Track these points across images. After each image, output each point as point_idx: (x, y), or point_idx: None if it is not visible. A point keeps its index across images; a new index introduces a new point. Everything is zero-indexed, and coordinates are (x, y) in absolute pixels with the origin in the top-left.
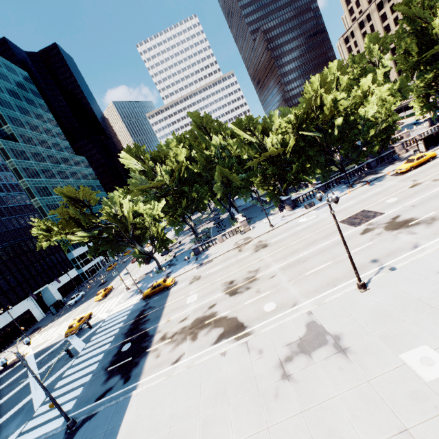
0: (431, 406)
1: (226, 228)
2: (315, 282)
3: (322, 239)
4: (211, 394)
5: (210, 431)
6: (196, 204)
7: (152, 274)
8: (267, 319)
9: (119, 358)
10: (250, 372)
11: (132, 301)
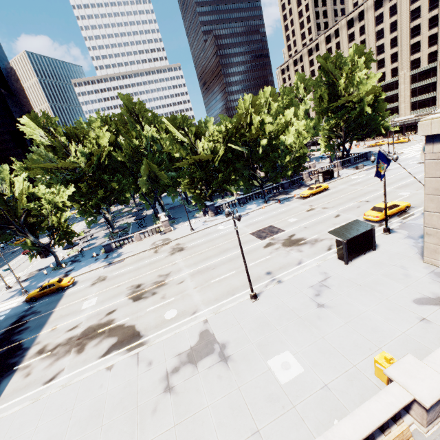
0: (280, 406)
1: (147, 225)
2: (217, 291)
3: (233, 248)
4: (83, 417)
5: None
6: (116, 196)
7: (47, 270)
8: (165, 328)
9: None
10: (133, 387)
11: (10, 304)
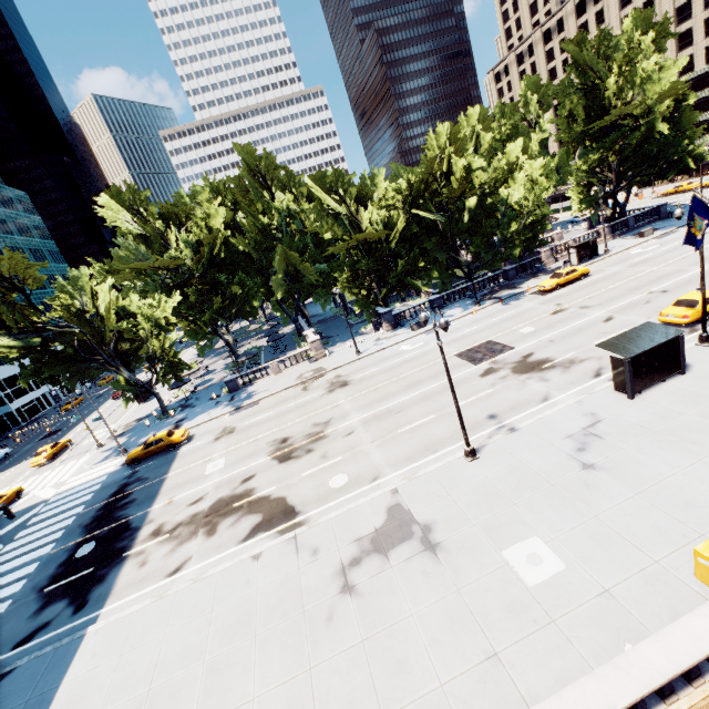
0: (529, 620)
1: (287, 349)
2: (409, 445)
3: (428, 380)
4: (228, 623)
5: (219, 682)
6: (239, 306)
7: (150, 420)
8: (332, 501)
9: (68, 569)
10: (294, 584)
11: (105, 468)
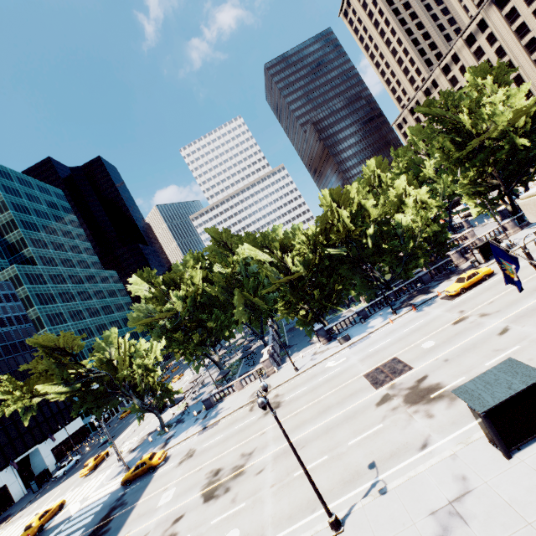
0: None
1: (256, 362)
2: (296, 497)
3: (335, 406)
4: None
5: None
6: (216, 335)
7: (155, 435)
8: None
9: None
10: None
11: (112, 485)
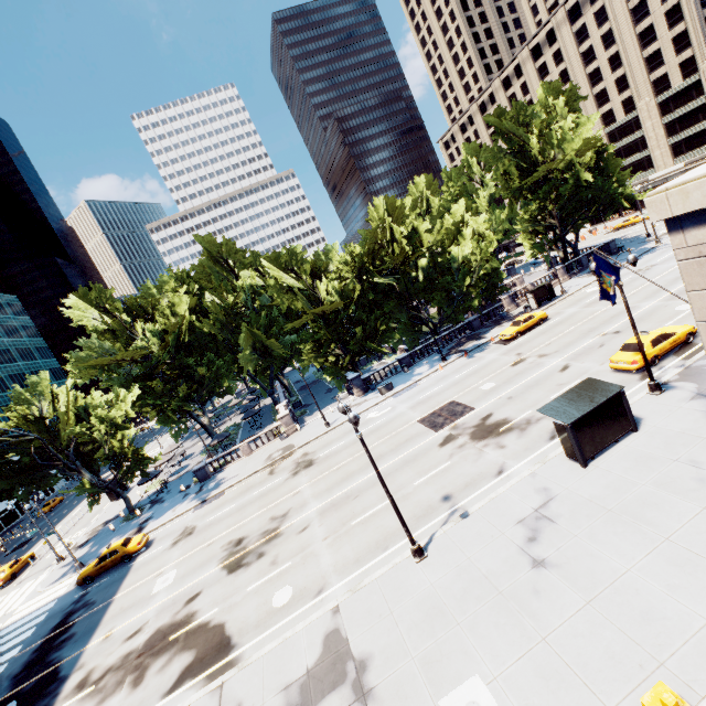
0: None
1: (264, 424)
2: (360, 542)
3: (389, 453)
4: None
5: None
6: (209, 387)
7: (117, 522)
8: (270, 627)
9: None
10: None
11: (57, 589)
